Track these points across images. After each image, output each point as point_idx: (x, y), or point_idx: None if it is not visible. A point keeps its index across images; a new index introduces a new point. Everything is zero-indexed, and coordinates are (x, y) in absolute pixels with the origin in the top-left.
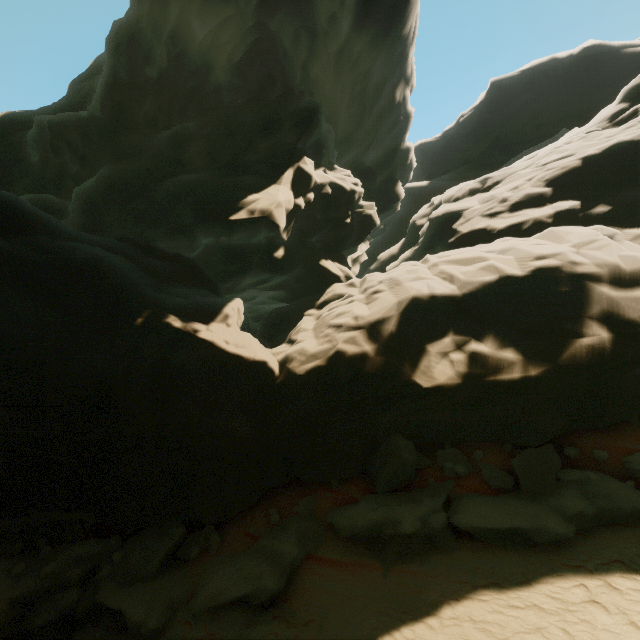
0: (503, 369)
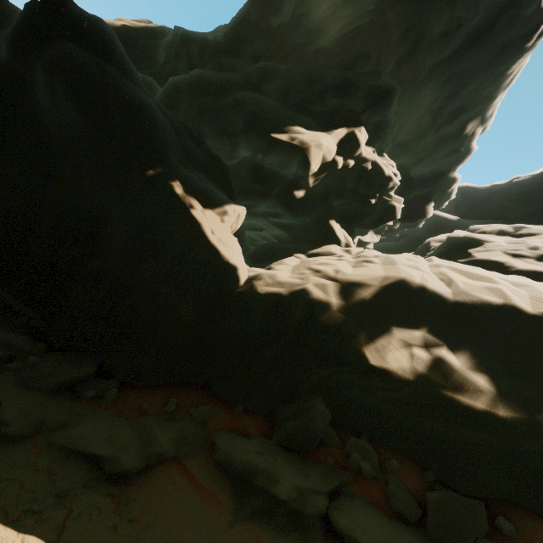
0: (466, 391)
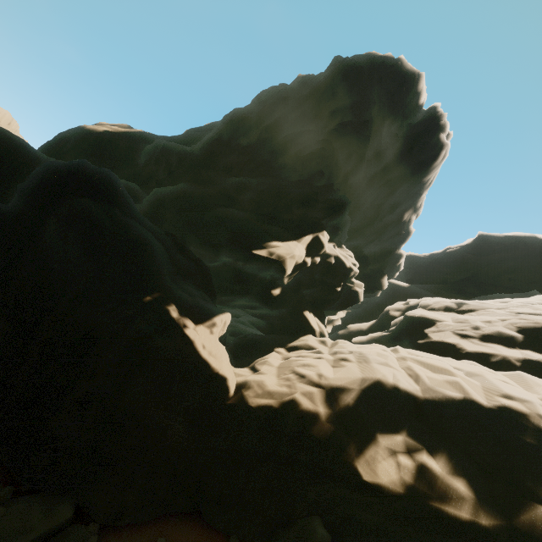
0: (451, 500)
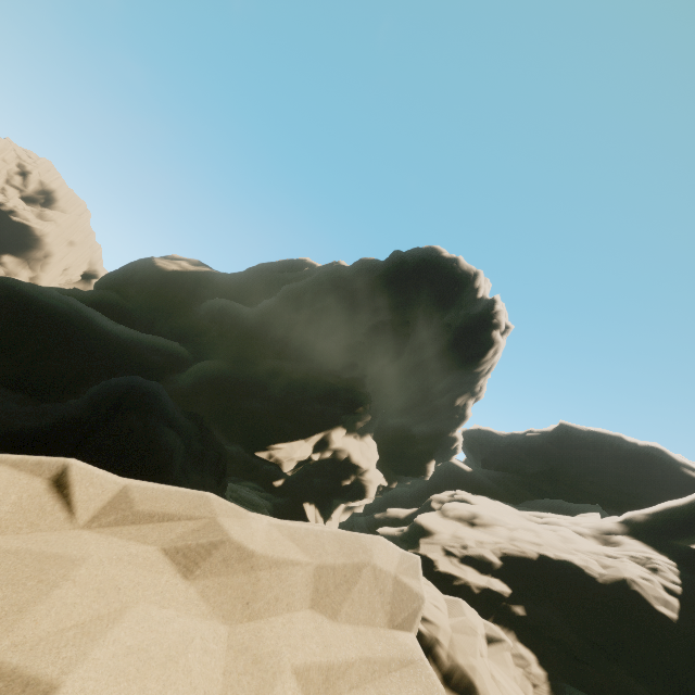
0: None
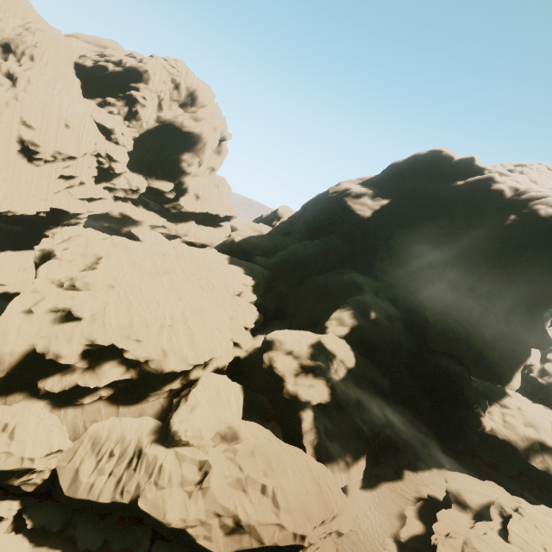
0: None
